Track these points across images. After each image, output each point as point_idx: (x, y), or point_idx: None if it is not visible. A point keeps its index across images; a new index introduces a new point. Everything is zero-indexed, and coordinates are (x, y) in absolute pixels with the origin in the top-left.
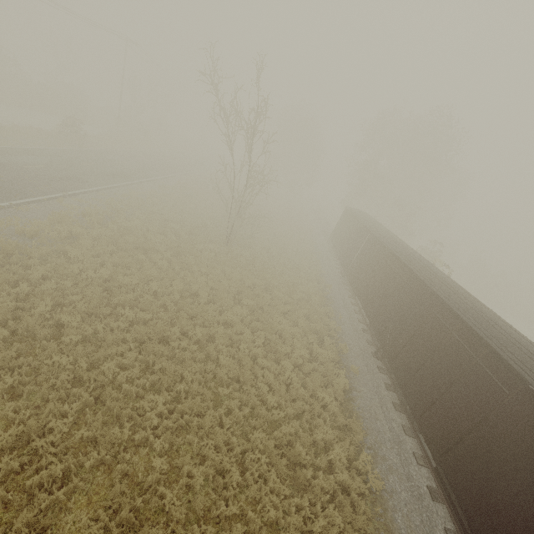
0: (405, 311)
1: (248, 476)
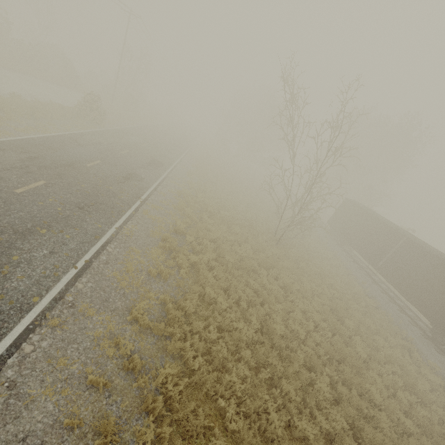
0: None
1: None
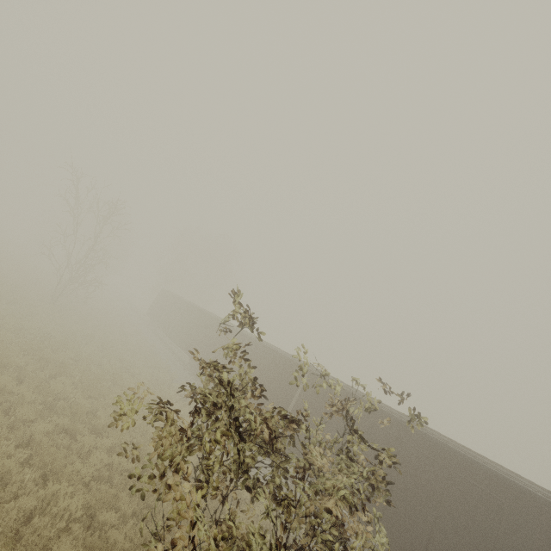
0: (214, 341)
1: (138, 416)
